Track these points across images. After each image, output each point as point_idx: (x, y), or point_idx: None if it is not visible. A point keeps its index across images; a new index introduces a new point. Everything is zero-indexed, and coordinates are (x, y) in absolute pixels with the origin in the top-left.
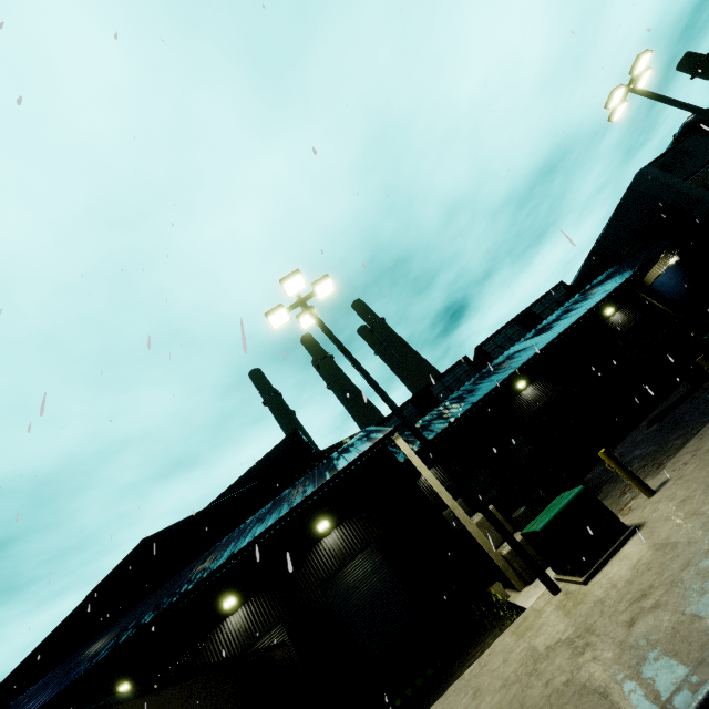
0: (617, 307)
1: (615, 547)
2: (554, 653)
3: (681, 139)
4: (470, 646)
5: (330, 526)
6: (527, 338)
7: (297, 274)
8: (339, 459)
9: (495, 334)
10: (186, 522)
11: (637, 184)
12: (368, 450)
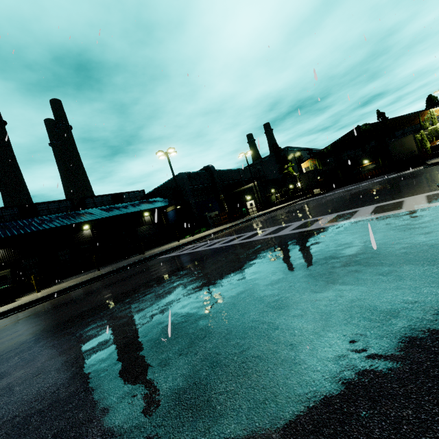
0: (151, 214)
1: (2, 305)
2: None
3: (201, 171)
4: None
5: None
6: (103, 208)
7: None
8: None
9: (97, 196)
10: None
11: (179, 176)
12: None
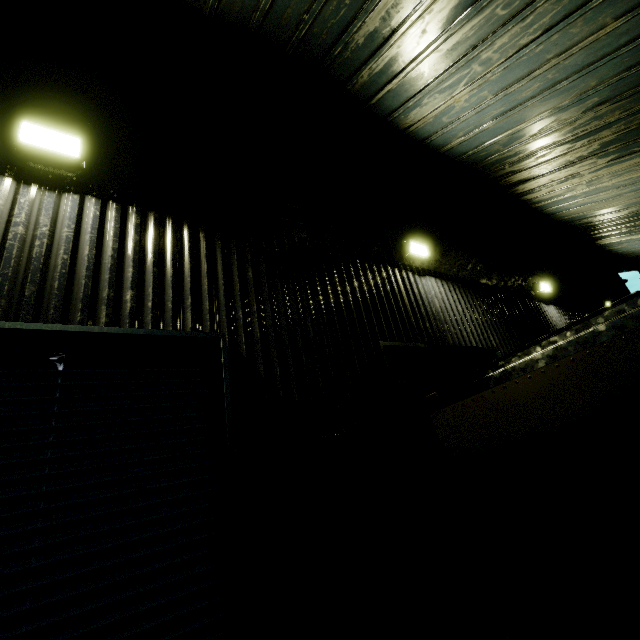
0: None
1: None
2: None
3: None
4: None
5: None
6: None
7: None
8: None
9: None
10: None
11: None
12: None
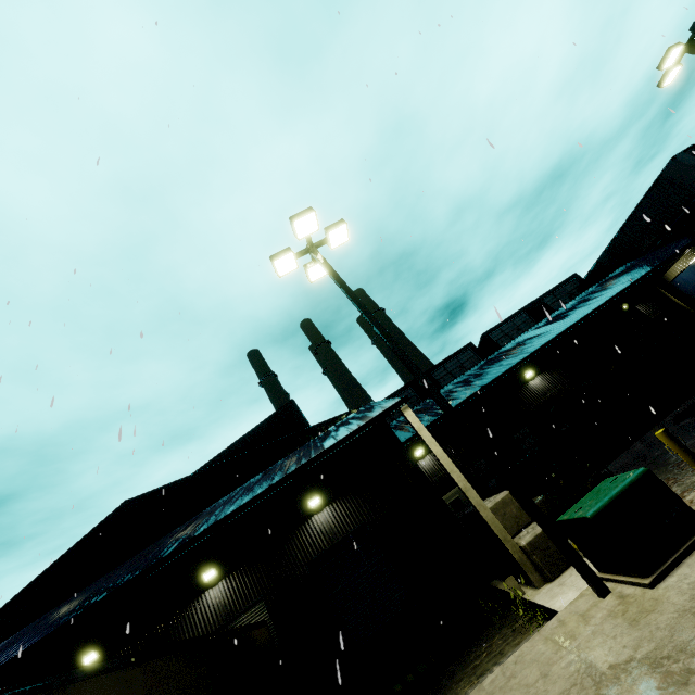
0: (635, 302)
1: (690, 545)
2: (628, 675)
3: None
4: (471, 644)
5: (322, 503)
6: (539, 326)
7: (310, 211)
8: (338, 430)
9: (503, 322)
10: (171, 487)
11: (670, 171)
12: (373, 419)
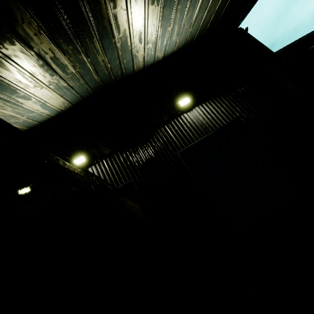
0: None
1: None
2: None
3: None
4: None
5: (191, 104)
6: None
7: None
8: None
9: None
10: None
11: None
12: None
